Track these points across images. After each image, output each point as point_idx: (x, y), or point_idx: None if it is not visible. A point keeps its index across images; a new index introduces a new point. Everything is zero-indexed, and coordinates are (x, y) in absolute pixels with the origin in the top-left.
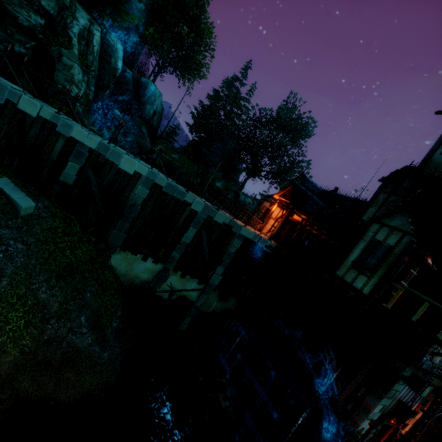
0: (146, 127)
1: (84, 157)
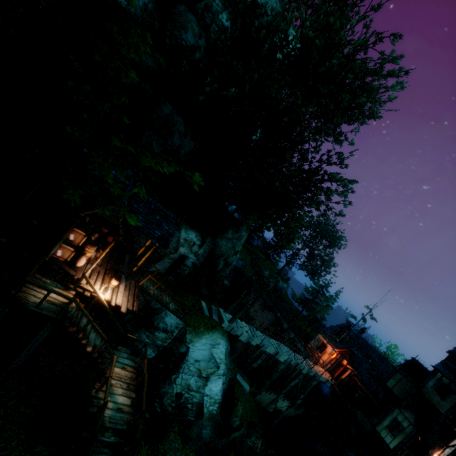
0: None
1: (265, 356)
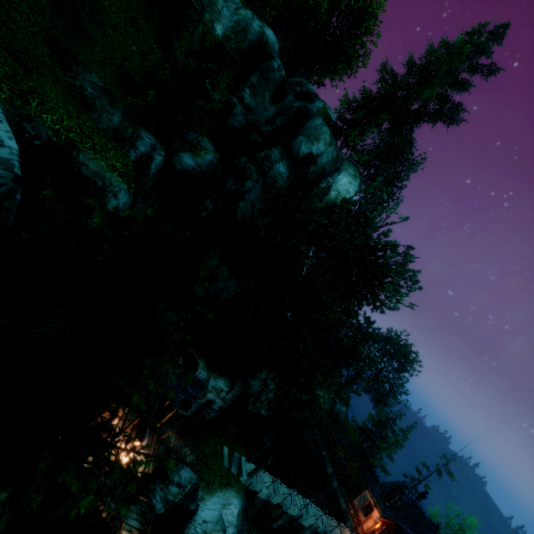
0: None
1: (287, 517)
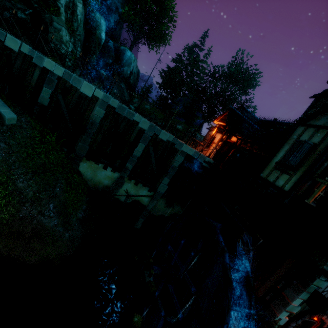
0: (125, 84)
1: (54, 84)
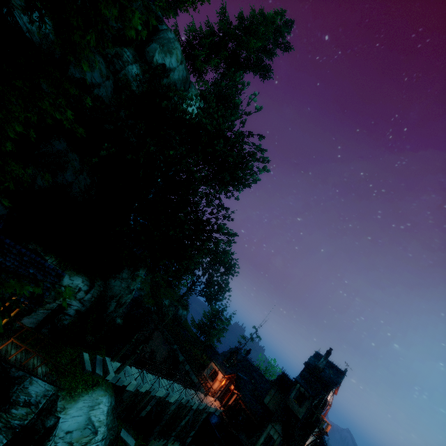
0: None
1: (155, 401)
